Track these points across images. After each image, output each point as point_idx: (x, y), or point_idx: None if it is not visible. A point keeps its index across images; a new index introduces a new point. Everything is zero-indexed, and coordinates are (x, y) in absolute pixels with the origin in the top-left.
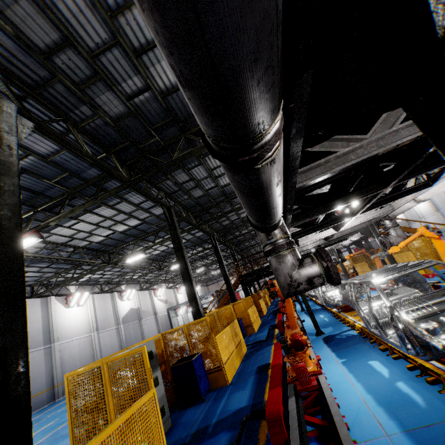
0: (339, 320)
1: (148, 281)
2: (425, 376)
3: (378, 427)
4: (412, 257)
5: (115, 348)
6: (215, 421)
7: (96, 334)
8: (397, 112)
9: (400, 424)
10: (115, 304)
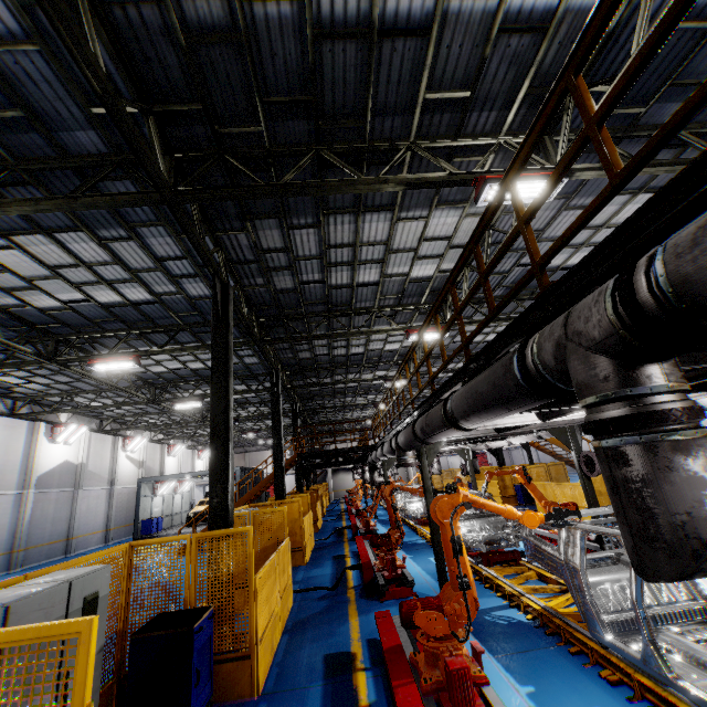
0: (477, 578)
1: (119, 419)
2: None
3: None
4: (581, 493)
5: (1, 534)
6: None
7: None
8: None
9: None
10: (34, 446)
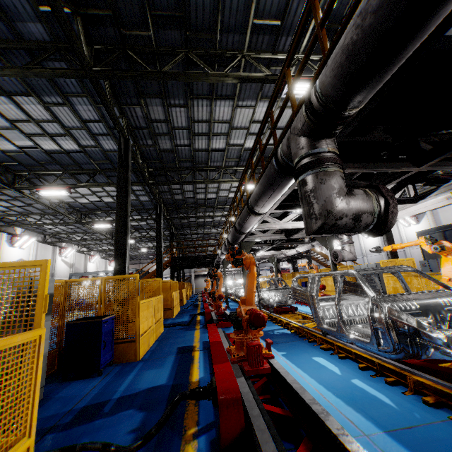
0: (269, 319)
1: (57, 236)
2: (381, 377)
3: (350, 424)
4: None
5: None
6: (115, 399)
7: None
8: None
9: (376, 423)
10: None
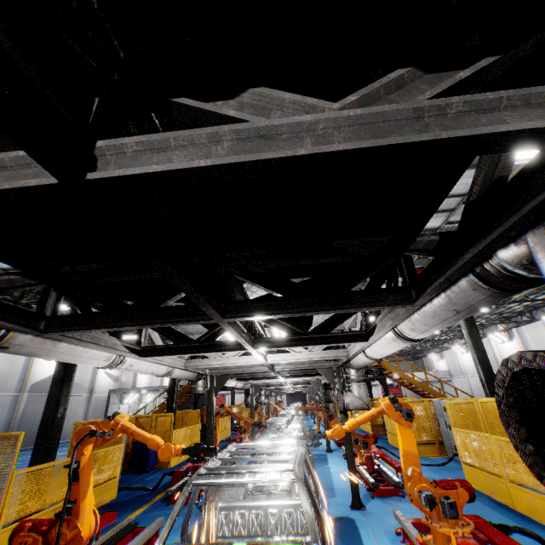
0: None
1: None
2: None
3: None
4: None
5: None
6: None
7: None
8: None
9: None
10: (32, 362)
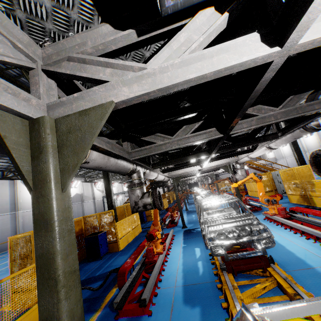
0: None
1: (91, 176)
2: (213, 260)
3: (174, 282)
4: None
5: None
6: (102, 270)
7: None
8: (192, 126)
9: (184, 282)
10: None
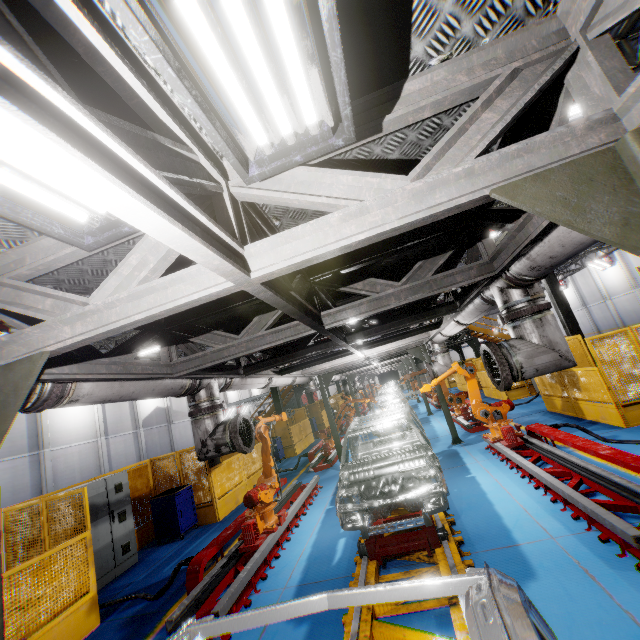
0: None
1: None
2: None
3: (286, 580)
4: None
5: (131, 457)
6: (176, 561)
7: (105, 439)
8: (269, 316)
9: (303, 579)
10: (134, 402)
